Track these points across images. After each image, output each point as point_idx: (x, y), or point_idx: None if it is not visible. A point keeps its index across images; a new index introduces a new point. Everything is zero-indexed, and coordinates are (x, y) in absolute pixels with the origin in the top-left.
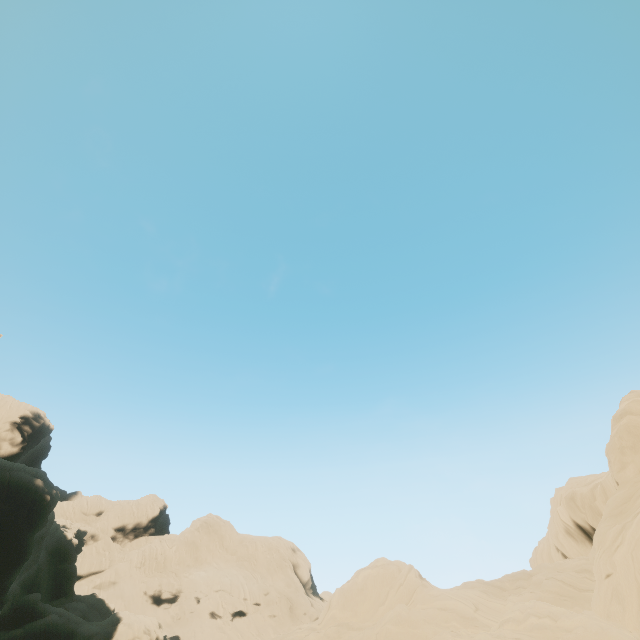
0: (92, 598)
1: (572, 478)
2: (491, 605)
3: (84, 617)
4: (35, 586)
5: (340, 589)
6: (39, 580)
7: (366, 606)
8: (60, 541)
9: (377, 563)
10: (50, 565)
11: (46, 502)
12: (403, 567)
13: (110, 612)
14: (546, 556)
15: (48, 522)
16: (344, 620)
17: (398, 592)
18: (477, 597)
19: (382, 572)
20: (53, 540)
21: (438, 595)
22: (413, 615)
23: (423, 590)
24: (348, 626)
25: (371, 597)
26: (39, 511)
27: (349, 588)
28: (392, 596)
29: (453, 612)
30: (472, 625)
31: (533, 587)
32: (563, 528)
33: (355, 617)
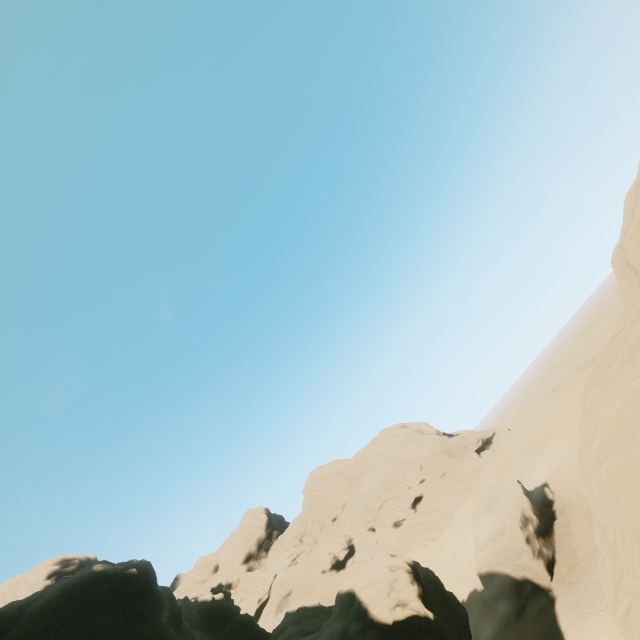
0: (291, 616)
1: None
2: None
3: (305, 635)
4: None
5: (633, 232)
6: None
7: None
8: (203, 610)
9: None
10: (217, 638)
11: (135, 578)
12: None
13: (320, 608)
14: None
15: (166, 600)
16: None
17: None
18: None
19: None
20: (194, 615)
21: None
22: None
23: None
24: None
25: None
26: (136, 594)
27: None
28: None
29: None
30: None
31: None
32: None
33: None
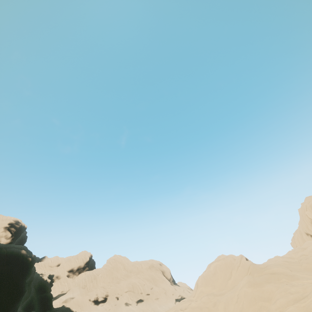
0: (63, 308)
1: (307, 197)
2: (294, 267)
3: None
4: (31, 308)
5: (201, 276)
6: (33, 304)
7: (219, 282)
8: (40, 282)
9: (219, 258)
10: (37, 295)
11: (29, 261)
12: (235, 257)
13: None
14: (300, 239)
15: (32, 272)
16: (208, 292)
17: (238, 270)
18: (284, 264)
19: (224, 262)
20: (37, 282)
21: (265, 267)
22: (257, 280)
23: (254, 266)
24: (213, 294)
25: (221, 276)
26: (26, 267)
27: (206, 274)
28: (235, 273)
29: (280, 274)
30: (295, 279)
31: (311, 253)
32: (310, 222)
33: (214, 289)
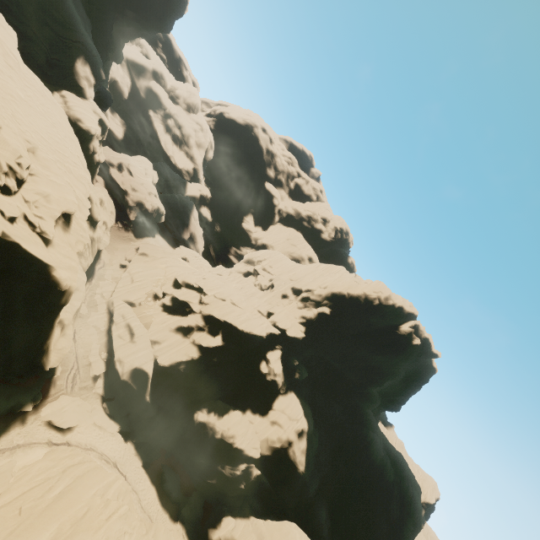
0: None
1: None
2: None
3: None
4: None
5: None
6: None
7: None
8: None
9: None
10: None
11: (420, 528)
12: None
13: None
14: None
15: None
16: None
17: None
18: None
19: None
20: None
21: None
22: None
23: None
24: None
25: None
26: (416, 532)
27: None
28: None
29: None
30: None
31: None
32: None
33: None
